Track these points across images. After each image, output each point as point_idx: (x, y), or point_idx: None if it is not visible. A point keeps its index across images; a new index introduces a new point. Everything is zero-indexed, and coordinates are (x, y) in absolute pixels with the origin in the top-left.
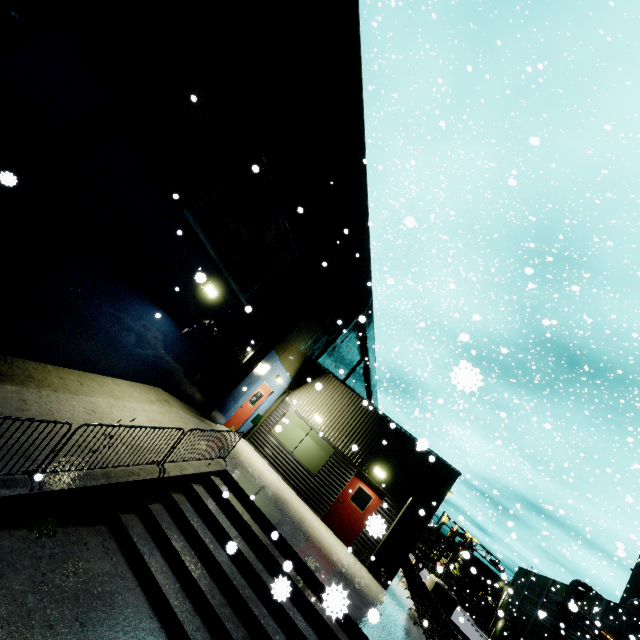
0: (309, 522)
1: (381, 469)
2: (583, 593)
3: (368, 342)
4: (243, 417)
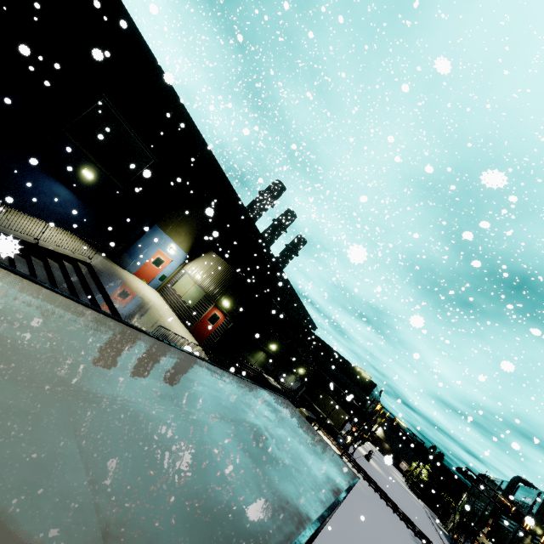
0: (162, 317)
1: (228, 301)
2: (523, 488)
3: (255, 237)
4: (151, 274)
